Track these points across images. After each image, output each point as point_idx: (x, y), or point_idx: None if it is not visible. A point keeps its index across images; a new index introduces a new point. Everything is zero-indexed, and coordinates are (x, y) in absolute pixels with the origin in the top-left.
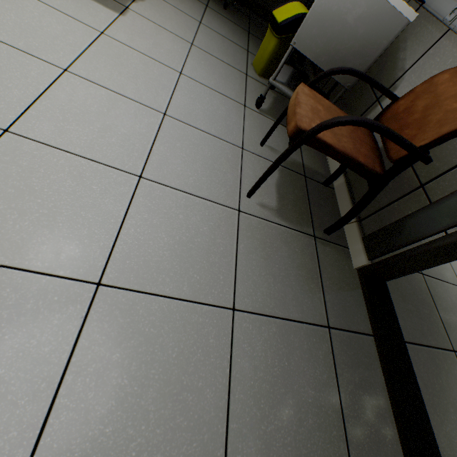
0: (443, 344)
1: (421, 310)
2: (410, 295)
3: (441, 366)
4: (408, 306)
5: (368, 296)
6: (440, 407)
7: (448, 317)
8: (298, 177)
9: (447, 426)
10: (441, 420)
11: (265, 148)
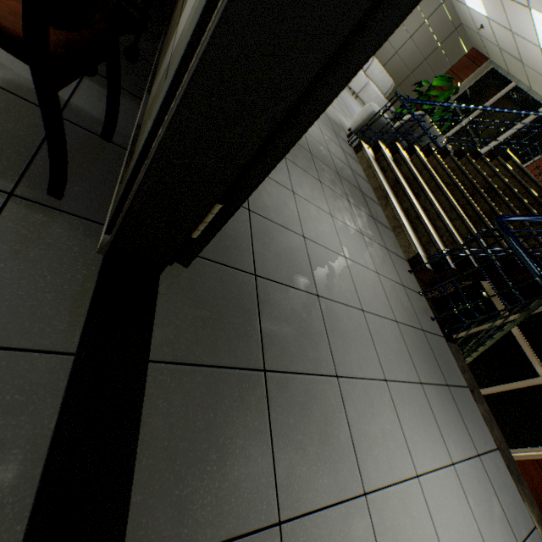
0: (247, 362)
1: (227, 319)
2: (216, 298)
3: (227, 393)
4: (202, 313)
5: (96, 292)
6: (188, 456)
7: (276, 328)
8: (38, 112)
9: (188, 486)
10: (180, 478)
11: None
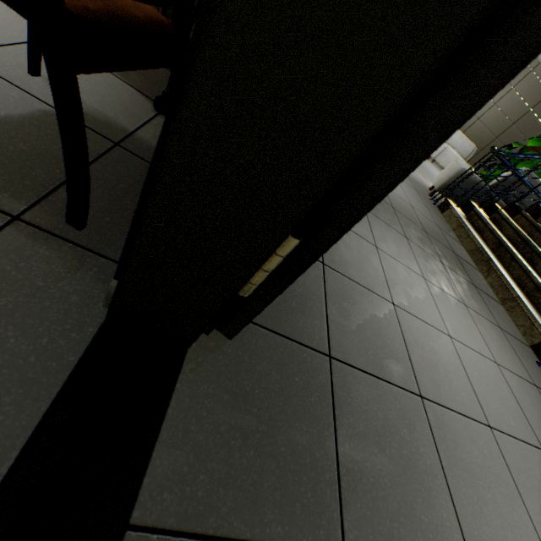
0: (313, 534)
1: (284, 434)
2: (269, 393)
3: None
4: (244, 419)
5: (74, 373)
6: None
7: (362, 456)
8: (95, 138)
9: None
10: None
11: (41, 80)
